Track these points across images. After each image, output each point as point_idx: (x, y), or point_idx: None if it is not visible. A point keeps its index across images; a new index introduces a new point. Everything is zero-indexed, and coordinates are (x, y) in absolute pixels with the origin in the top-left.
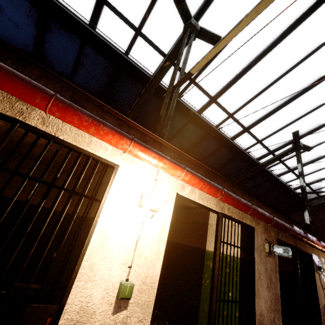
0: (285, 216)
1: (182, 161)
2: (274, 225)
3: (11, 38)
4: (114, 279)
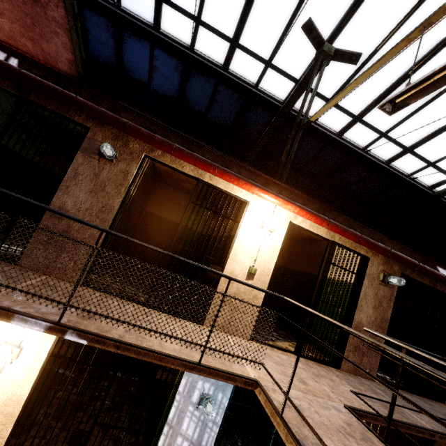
0: (423, 254)
1: (296, 197)
2: (391, 257)
3: (162, 89)
4: (246, 264)
